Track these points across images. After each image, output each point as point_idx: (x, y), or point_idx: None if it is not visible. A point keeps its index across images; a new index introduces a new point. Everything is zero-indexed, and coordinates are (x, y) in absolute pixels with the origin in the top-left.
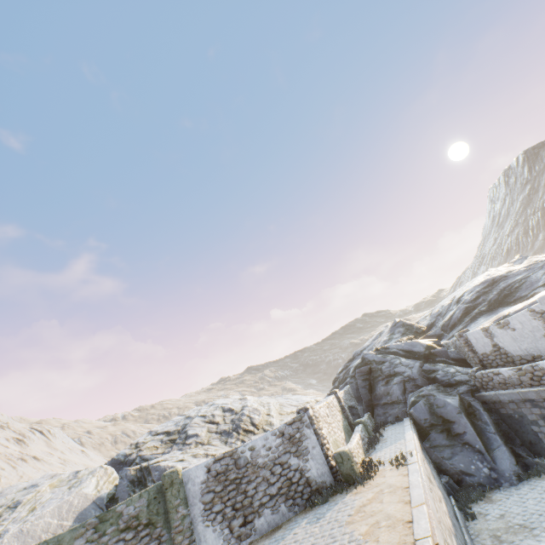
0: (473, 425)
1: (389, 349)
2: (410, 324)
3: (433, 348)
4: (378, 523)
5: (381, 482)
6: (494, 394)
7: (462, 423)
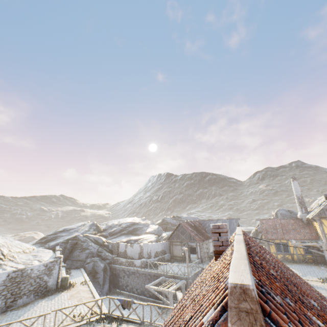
0: (103, 275)
1: (89, 237)
2: (98, 226)
3: (105, 242)
4: (81, 298)
5: (78, 289)
6: (116, 266)
7: (101, 274)
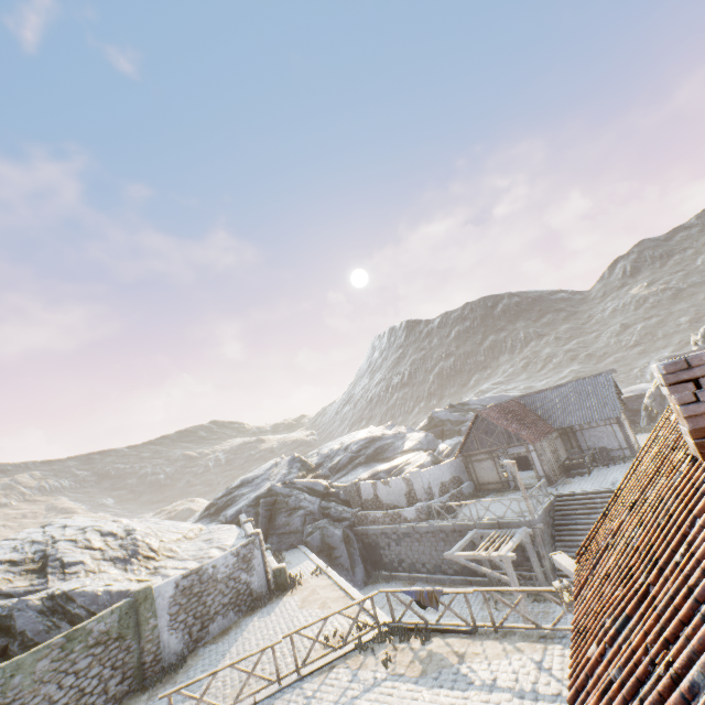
0: (347, 550)
1: (296, 484)
2: (305, 461)
3: (329, 489)
4: (325, 601)
5: (310, 585)
6: (366, 529)
7: (342, 549)
